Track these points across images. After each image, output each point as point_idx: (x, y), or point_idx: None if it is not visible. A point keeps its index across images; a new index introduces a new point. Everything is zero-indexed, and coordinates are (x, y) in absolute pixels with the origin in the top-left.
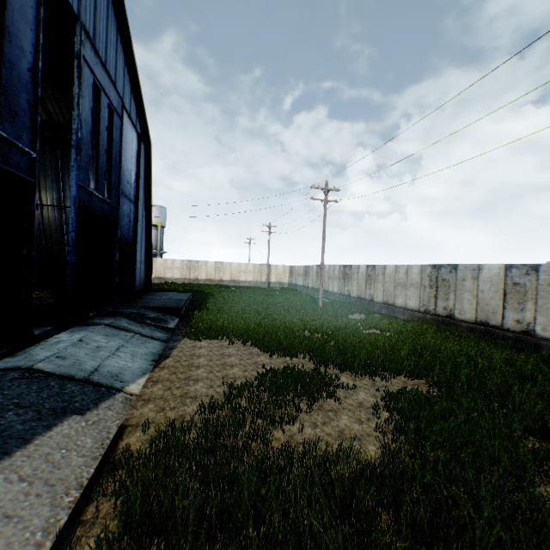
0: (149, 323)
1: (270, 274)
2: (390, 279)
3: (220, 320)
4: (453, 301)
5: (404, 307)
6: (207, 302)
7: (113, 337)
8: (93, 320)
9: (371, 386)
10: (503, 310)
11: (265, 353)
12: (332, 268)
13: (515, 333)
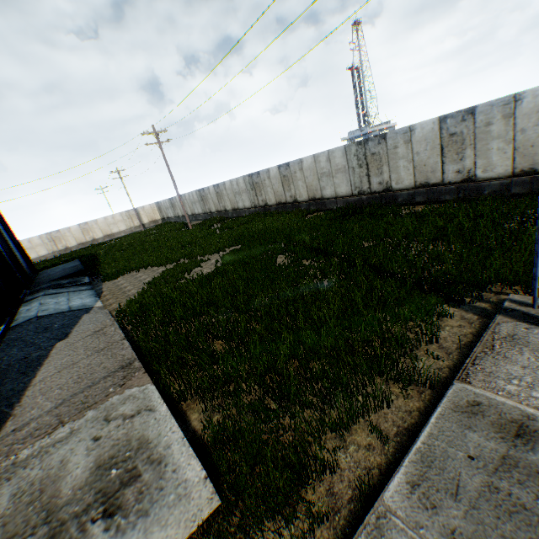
0: (70, 285)
1: (140, 217)
2: (230, 191)
3: (121, 264)
4: (264, 195)
5: (244, 208)
6: (99, 259)
7: (57, 298)
8: (27, 299)
9: (218, 256)
10: (284, 193)
11: (161, 267)
12: (190, 195)
13: (292, 203)
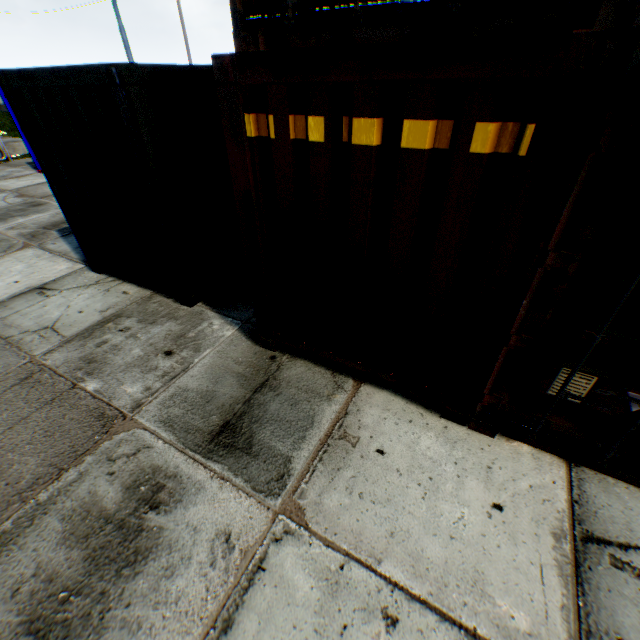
0: None
1: None
2: None
3: None
4: None
5: None
6: None
7: None
8: None
9: None
10: None
11: None
12: None
13: None
